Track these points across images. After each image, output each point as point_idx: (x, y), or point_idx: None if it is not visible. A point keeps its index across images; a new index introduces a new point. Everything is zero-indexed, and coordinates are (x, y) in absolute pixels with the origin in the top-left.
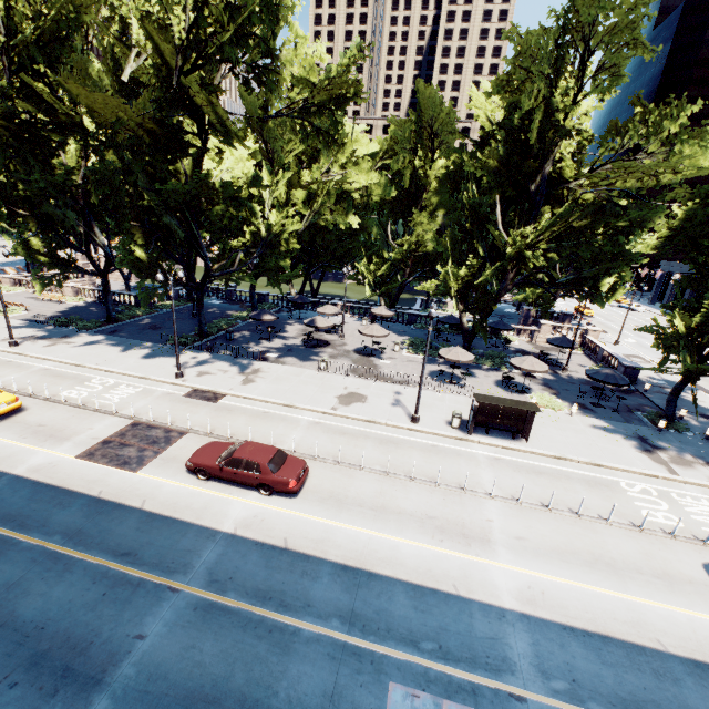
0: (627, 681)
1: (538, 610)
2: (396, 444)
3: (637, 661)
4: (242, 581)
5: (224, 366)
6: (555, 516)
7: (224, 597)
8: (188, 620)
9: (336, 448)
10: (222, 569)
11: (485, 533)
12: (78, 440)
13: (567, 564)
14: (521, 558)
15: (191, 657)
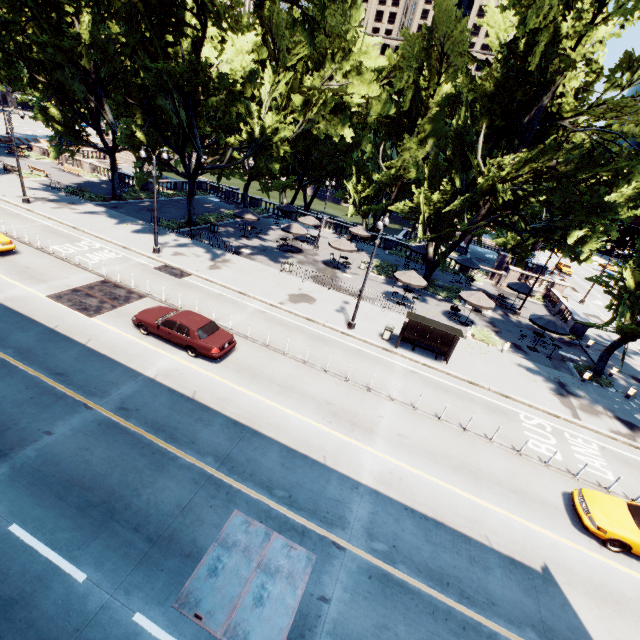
0: (441, 558)
1: (390, 491)
2: (325, 342)
3: (459, 547)
4: (145, 413)
5: (199, 251)
6: (443, 427)
7: (126, 421)
8: (91, 431)
9: (270, 334)
10: (132, 402)
11: (372, 425)
12: (53, 284)
13: (435, 464)
14: (394, 450)
15: (82, 455)
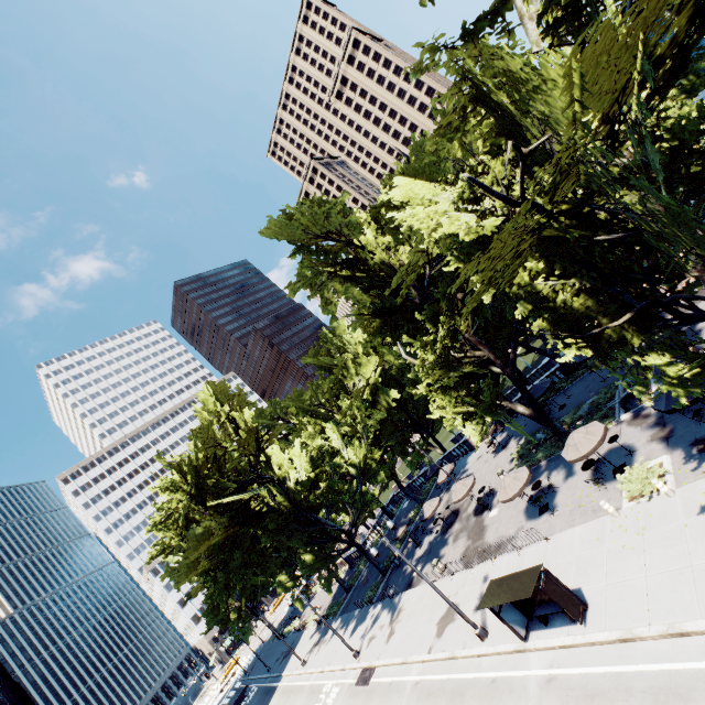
0: None
1: None
2: (461, 696)
3: None
4: None
5: (383, 617)
6: None
7: None
8: None
9: None
10: None
11: None
12: None
13: None
14: None
15: None
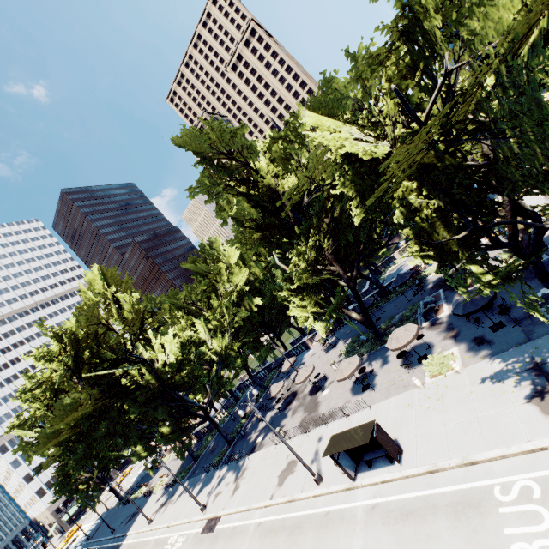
0: None
1: None
2: (299, 529)
3: None
4: None
5: (229, 476)
6: None
7: None
8: None
9: None
10: None
11: None
12: None
13: None
14: None
15: None
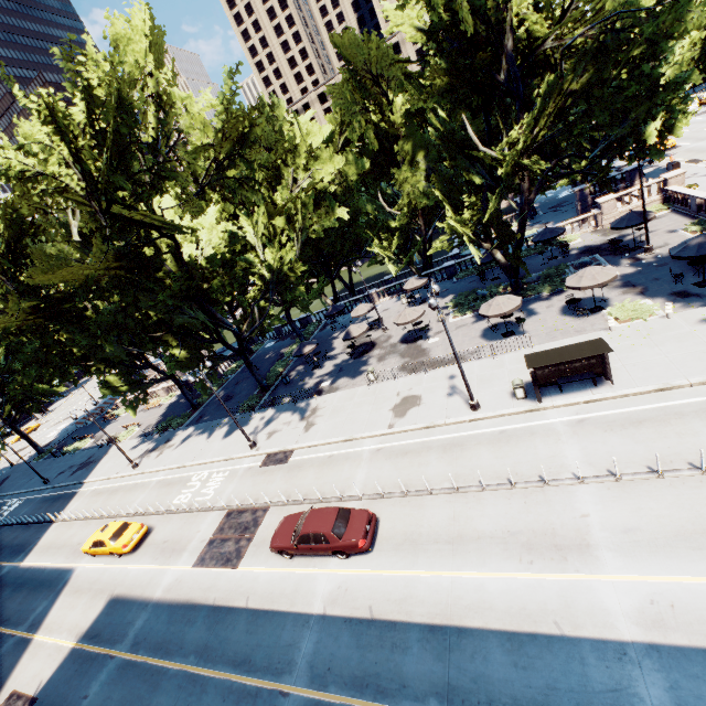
0: None
1: (670, 635)
2: (460, 447)
3: None
4: (338, 669)
5: (287, 417)
6: (671, 482)
7: (326, 693)
8: None
9: (400, 475)
10: (320, 660)
11: (582, 536)
12: (191, 548)
13: (700, 552)
14: (634, 561)
15: None
